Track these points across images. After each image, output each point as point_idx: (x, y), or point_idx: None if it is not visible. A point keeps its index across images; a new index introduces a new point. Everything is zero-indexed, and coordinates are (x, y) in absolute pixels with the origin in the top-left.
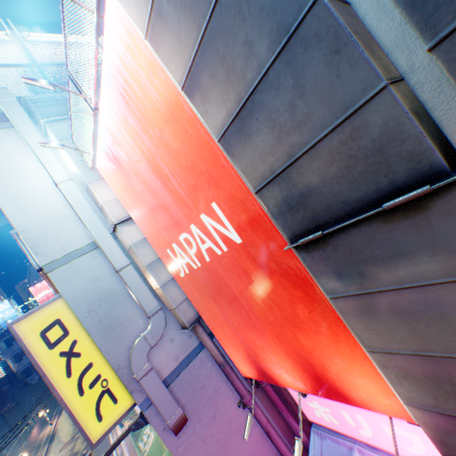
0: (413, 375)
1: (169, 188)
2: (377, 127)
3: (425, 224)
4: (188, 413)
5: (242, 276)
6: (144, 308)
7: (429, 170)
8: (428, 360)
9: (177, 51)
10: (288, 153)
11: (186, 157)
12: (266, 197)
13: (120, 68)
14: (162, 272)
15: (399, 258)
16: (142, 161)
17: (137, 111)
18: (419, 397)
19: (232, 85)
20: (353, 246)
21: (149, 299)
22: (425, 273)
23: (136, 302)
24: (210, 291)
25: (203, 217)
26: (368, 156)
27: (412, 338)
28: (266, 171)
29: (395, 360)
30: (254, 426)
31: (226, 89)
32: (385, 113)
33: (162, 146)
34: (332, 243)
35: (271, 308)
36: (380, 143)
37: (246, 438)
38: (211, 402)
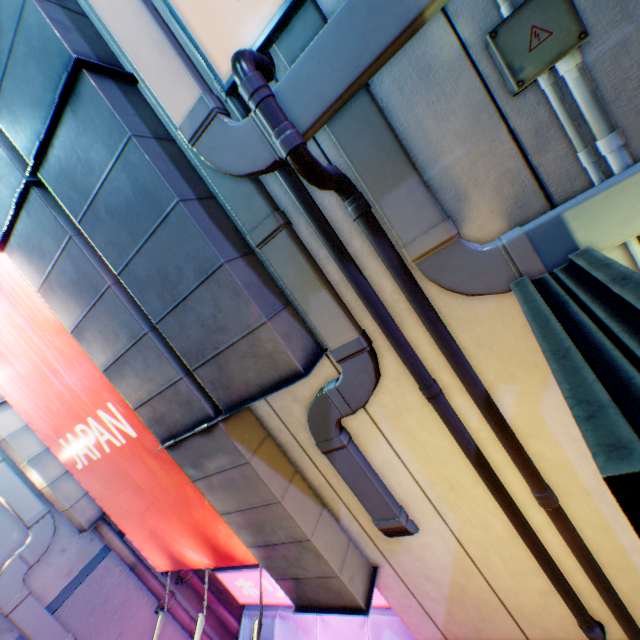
0: (243, 524)
1: (63, 382)
2: (185, 392)
3: (216, 438)
4: (84, 639)
5: (143, 464)
6: (22, 517)
7: (209, 415)
8: (244, 512)
9: (67, 312)
10: (149, 392)
11: (81, 362)
12: (142, 413)
13: (7, 277)
14: (52, 465)
15: (213, 455)
16: (29, 352)
17: (26, 313)
18: (250, 539)
19: (109, 346)
20: (194, 448)
21: (31, 503)
22: (225, 463)
23: (10, 510)
24: (114, 481)
25: (101, 412)
26: (186, 403)
27: (234, 500)
28: (139, 398)
29: (233, 516)
30: (177, 631)
31: (105, 346)
32: (186, 388)
33: (54, 348)
34: (184, 445)
35: (171, 491)
36: (188, 399)
37: (155, 639)
38: (119, 616)
